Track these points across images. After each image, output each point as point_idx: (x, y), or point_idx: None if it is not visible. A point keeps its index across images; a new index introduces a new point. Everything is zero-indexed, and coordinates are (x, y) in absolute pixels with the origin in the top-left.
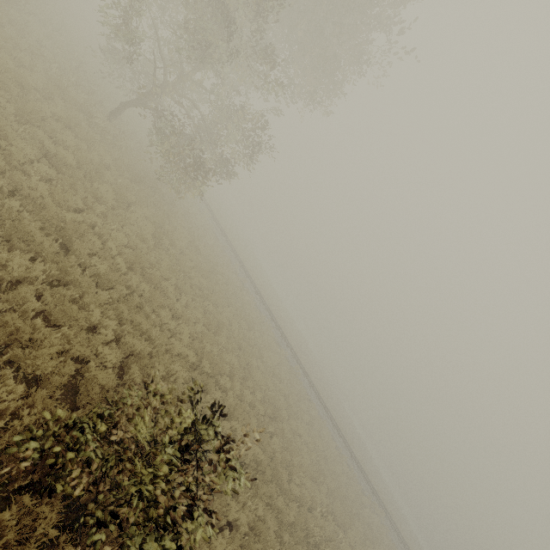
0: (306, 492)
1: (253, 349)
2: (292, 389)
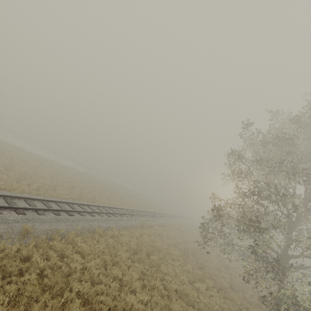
0: None
1: None
2: None
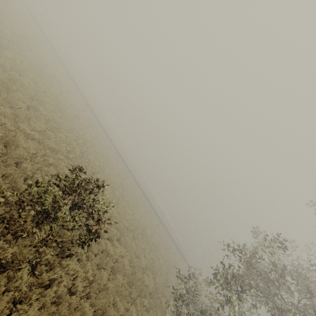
0: (66, 125)
1: (54, 85)
2: (86, 121)
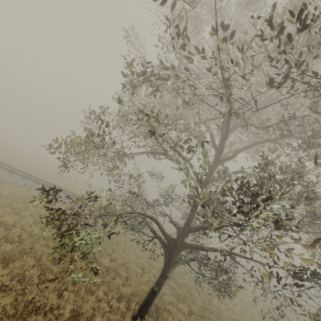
0: None
1: None
2: None
